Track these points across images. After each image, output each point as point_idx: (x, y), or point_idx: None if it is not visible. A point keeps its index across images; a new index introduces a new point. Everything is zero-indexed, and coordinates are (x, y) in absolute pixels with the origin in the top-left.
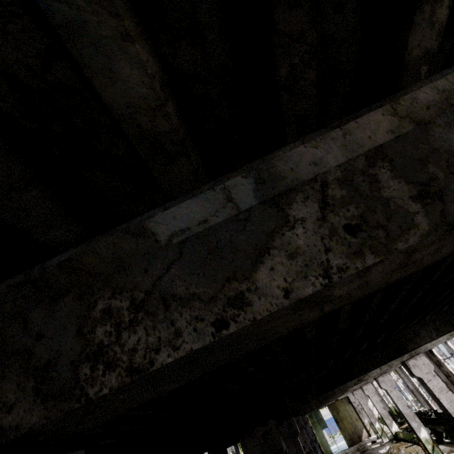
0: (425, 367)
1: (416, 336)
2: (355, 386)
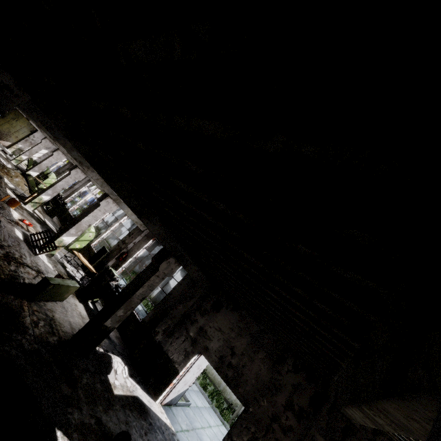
0: (109, 209)
1: (153, 223)
2: (62, 149)
